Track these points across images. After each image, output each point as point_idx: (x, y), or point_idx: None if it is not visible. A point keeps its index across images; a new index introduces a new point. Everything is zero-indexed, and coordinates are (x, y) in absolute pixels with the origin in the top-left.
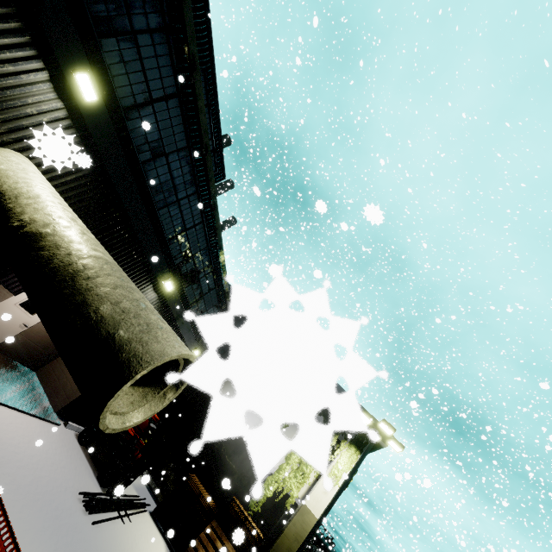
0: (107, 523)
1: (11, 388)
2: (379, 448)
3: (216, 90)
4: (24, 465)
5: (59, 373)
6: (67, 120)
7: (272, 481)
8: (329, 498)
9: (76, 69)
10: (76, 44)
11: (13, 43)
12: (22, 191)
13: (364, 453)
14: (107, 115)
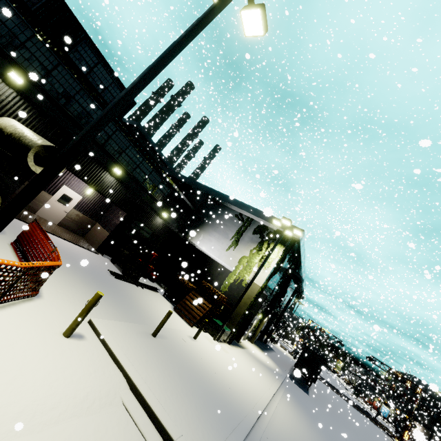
0: (126, 283)
1: (68, 237)
2: (299, 242)
3: (98, 50)
4: (75, 254)
5: (93, 235)
6: (18, 96)
7: (232, 275)
8: (265, 274)
9: (9, 72)
10: (3, 61)
11: None
12: (7, 126)
13: (276, 241)
14: (33, 87)
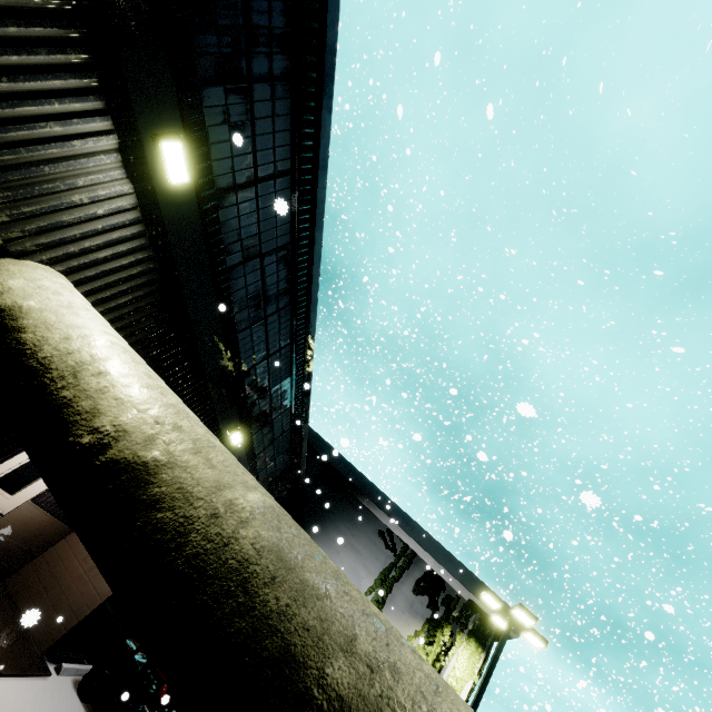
0: None
1: None
2: None
3: None
4: None
5: (46, 579)
6: (134, 211)
7: None
8: None
9: (161, 133)
10: (167, 94)
11: (68, 88)
12: (83, 359)
13: (495, 655)
14: (194, 202)
